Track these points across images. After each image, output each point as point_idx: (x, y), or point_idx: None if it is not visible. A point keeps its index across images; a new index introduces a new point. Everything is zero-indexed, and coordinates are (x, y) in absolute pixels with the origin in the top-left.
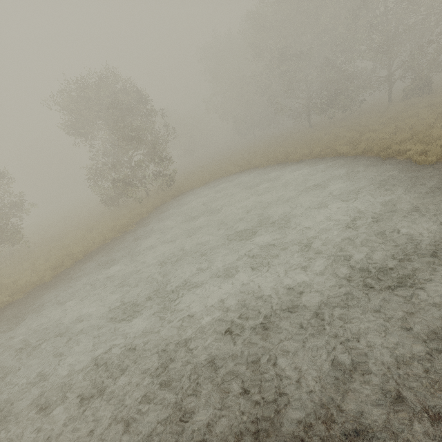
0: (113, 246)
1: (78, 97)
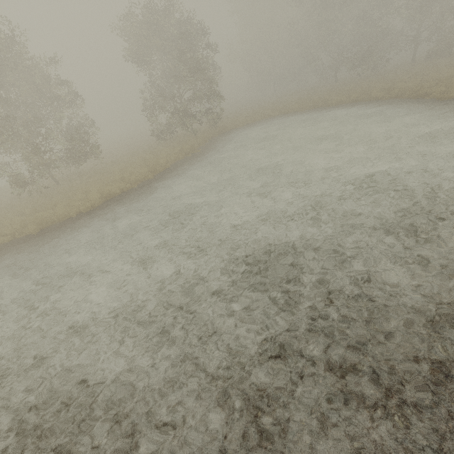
0: (192, 160)
1: (146, 22)
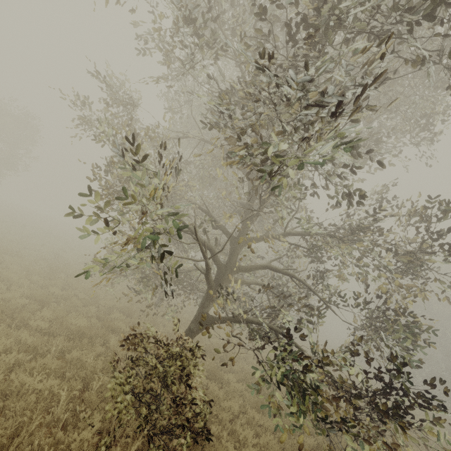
0: None
1: None
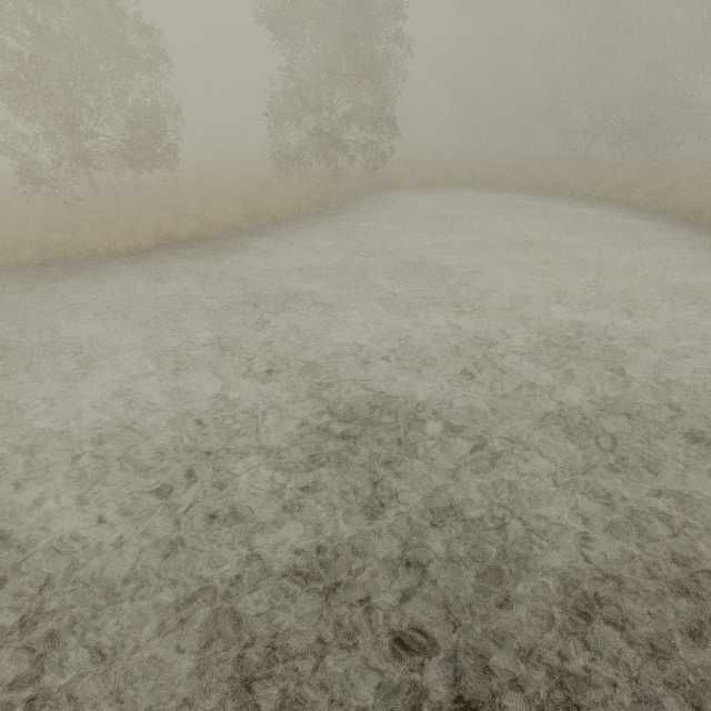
0: (319, 218)
1: None
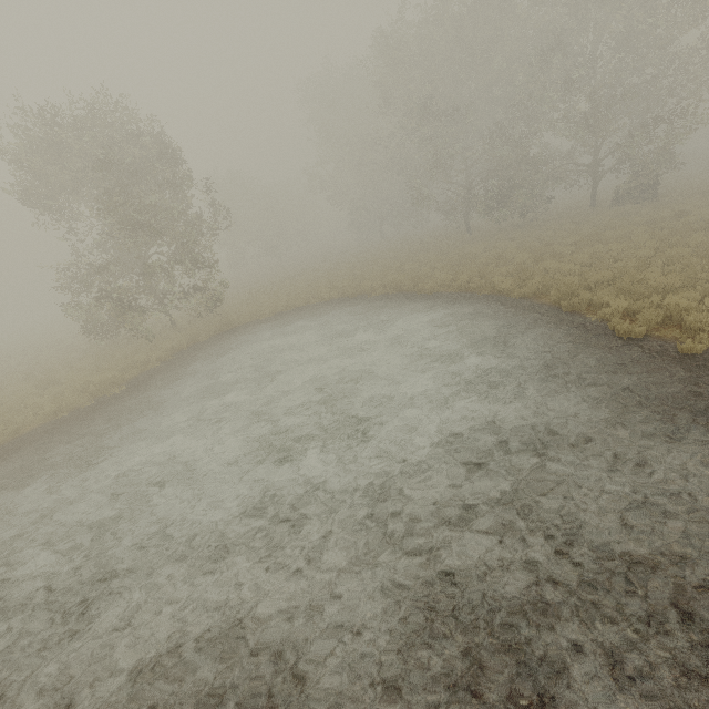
0: (65, 428)
1: (43, 140)
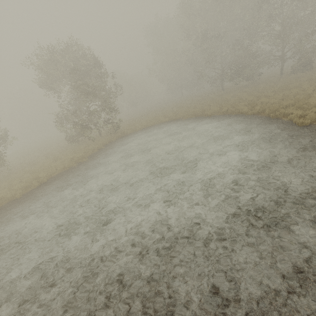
0: (70, 173)
1: (49, 59)
